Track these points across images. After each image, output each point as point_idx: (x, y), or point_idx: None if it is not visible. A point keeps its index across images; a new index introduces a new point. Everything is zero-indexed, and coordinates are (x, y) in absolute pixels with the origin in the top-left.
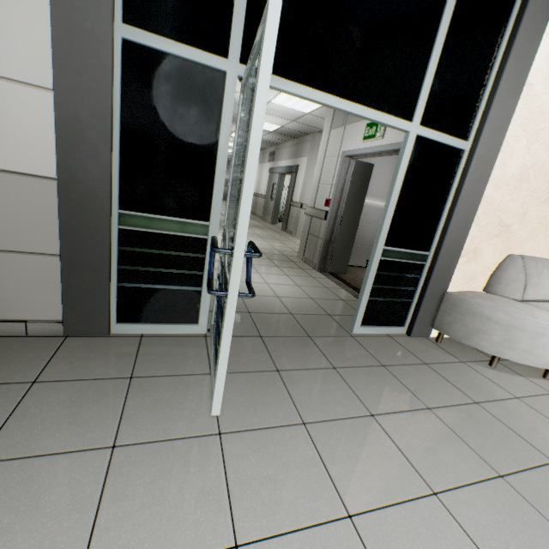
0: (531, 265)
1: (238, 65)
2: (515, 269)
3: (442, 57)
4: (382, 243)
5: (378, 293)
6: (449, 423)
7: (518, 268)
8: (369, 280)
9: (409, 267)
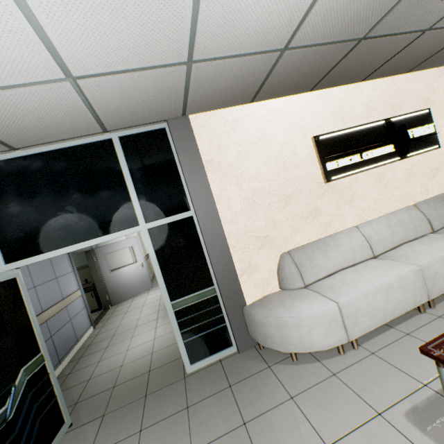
0: (299, 255)
1: (4, 266)
2: (287, 265)
3: (137, 183)
4: (167, 301)
5: (191, 333)
6: None
7: (288, 263)
8: (174, 329)
9: (205, 302)
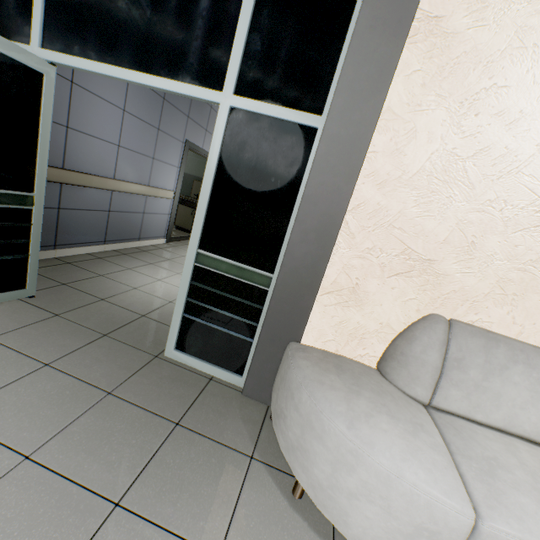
0: (471, 344)
1: (38, 49)
2: (425, 340)
3: (262, 6)
4: (194, 243)
5: (200, 313)
6: (0, 489)
7: (432, 339)
8: (180, 289)
9: (244, 288)
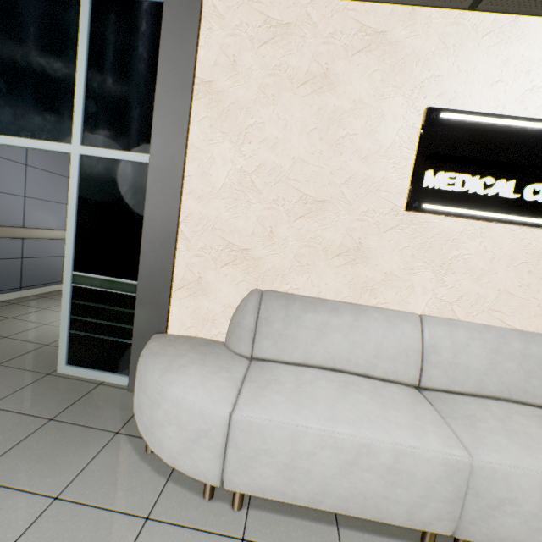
0: (275, 305)
1: None
2: (245, 309)
3: (93, 81)
4: (68, 267)
5: (84, 327)
6: None
7: (249, 307)
8: (63, 308)
9: (118, 298)
